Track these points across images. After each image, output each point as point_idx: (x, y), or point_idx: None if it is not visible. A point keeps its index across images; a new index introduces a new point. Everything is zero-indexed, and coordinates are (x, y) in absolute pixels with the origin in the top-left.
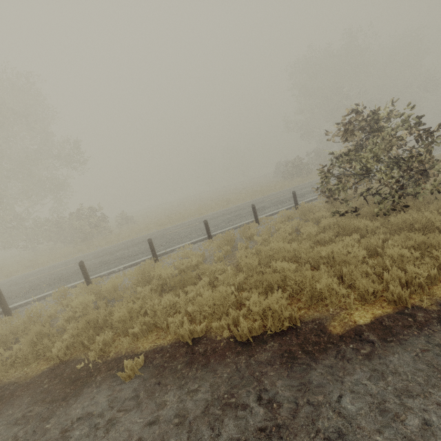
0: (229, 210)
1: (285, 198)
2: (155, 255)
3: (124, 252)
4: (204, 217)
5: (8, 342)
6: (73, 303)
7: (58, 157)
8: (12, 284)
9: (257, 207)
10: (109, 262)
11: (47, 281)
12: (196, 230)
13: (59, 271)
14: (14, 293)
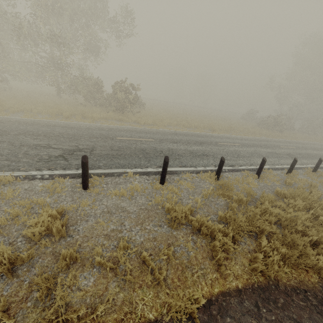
0: (253, 142)
1: (302, 152)
2: (260, 172)
3: (200, 149)
4: (233, 139)
5: (238, 230)
6: (289, 215)
7: (115, 21)
8: (106, 137)
9: (286, 152)
10: (200, 155)
11: (151, 151)
12: (253, 154)
13: (148, 143)
14: (129, 152)
